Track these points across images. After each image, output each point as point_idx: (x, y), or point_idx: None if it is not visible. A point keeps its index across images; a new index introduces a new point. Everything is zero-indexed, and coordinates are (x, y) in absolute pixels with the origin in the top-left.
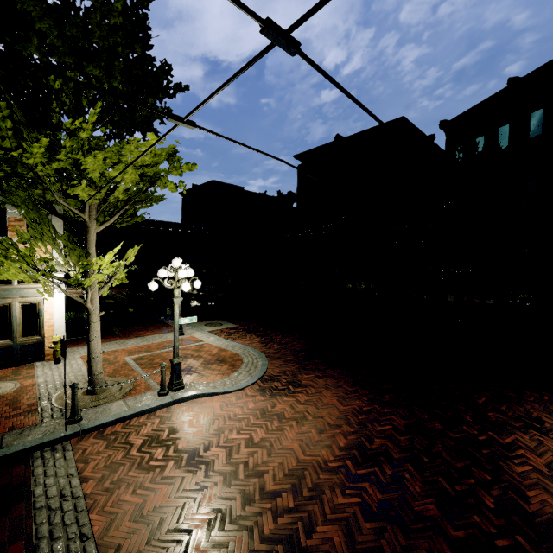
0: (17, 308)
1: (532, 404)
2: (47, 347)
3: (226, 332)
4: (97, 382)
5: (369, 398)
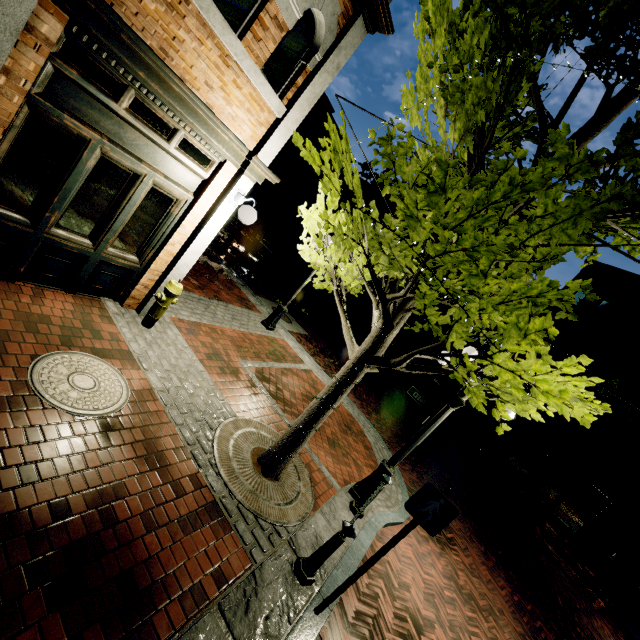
0: (143, 191)
1: (584, 617)
2: (139, 285)
3: (306, 345)
4: (289, 462)
5: (504, 576)
